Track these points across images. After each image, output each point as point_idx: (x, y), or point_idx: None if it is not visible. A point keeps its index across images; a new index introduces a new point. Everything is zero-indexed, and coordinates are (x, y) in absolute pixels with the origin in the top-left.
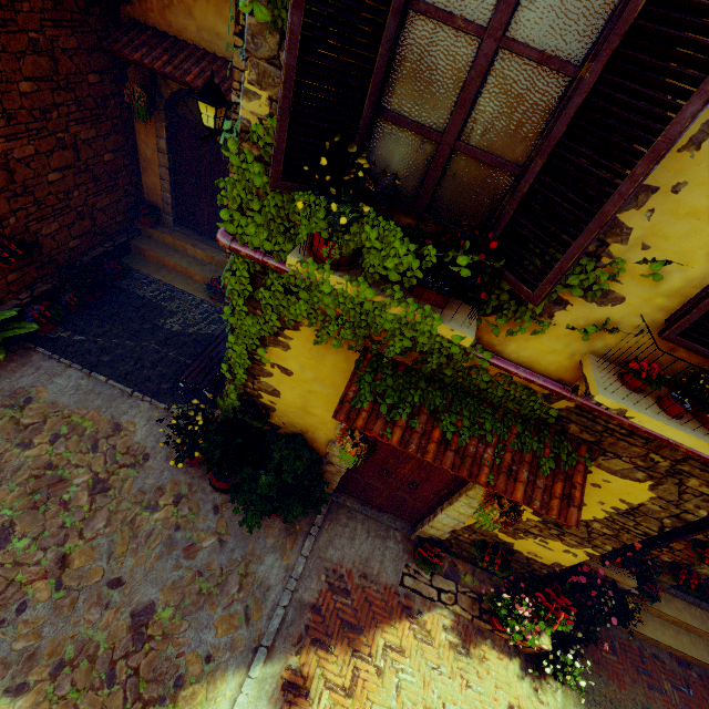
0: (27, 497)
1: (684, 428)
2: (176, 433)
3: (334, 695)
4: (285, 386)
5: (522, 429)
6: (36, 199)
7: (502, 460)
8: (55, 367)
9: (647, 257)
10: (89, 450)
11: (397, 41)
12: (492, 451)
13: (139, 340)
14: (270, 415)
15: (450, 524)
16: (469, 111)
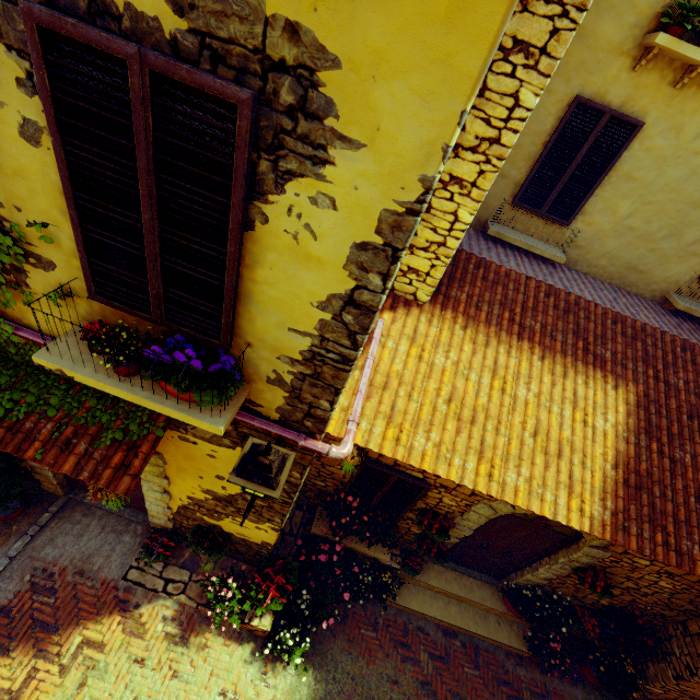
0: None
1: (122, 384)
2: None
3: None
4: None
5: (97, 403)
6: None
7: (62, 434)
8: None
9: (29, 219)
10: None
11: None
12: (52, 426)
13: None
14: None
15: (160, 511)
16: None
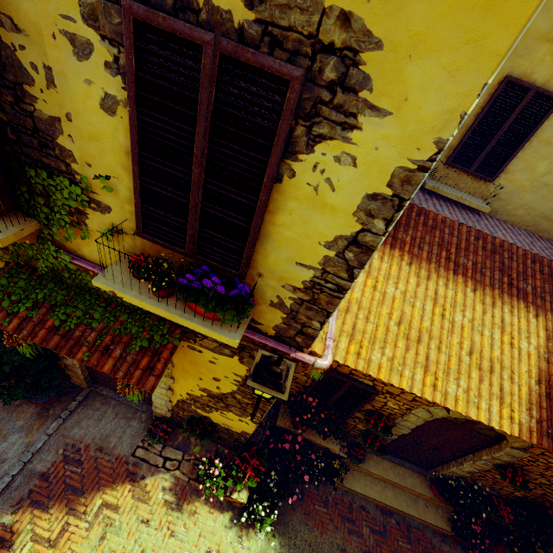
0: None
1: (160, 304)
2: None
3: (37, 546)
4: None
5: (128, 317)
6: None
7: (102, 341)
8: None
9: (96, 173)
10: None
11: None
12: (95, 334)
13: None
14: None
15: (163, 403)
16: None
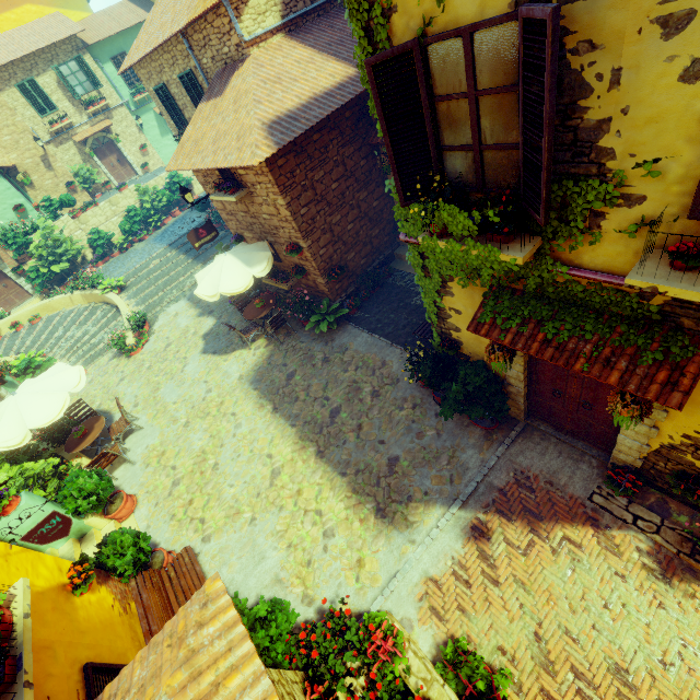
0: (346, 395)
1: None
2: (411, 365)
3: (510, 548)
4: (461, 323)
5: (628, 328)
6: (343, 242)
7: (600, 353)
8: (357, 332)
9: (639, 162)
10: (371, 375)
11: (435, 116)
12: (590, 347)
13: (396, 313)
14: (461, 348)
15: (633, 447)
16: (479, 129)
